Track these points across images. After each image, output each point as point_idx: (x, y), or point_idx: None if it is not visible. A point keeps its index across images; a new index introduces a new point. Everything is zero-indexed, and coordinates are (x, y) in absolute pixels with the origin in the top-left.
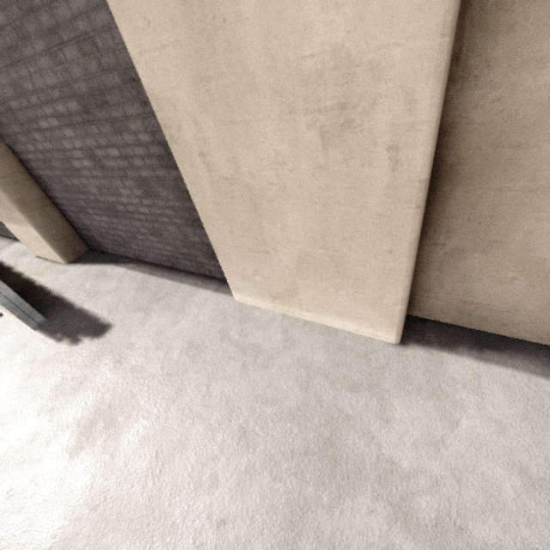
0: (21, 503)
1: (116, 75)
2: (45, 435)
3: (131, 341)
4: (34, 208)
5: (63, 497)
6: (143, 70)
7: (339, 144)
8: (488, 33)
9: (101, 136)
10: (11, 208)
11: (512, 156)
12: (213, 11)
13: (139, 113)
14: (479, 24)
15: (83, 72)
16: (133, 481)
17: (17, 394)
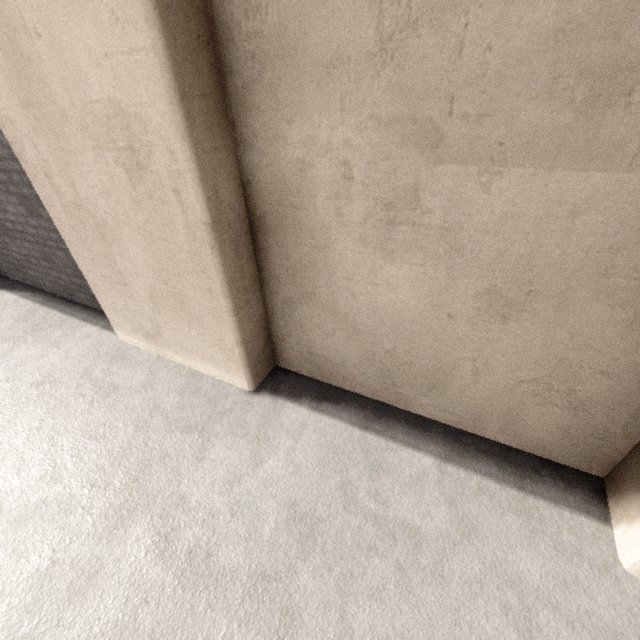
0: None
1: None
2: None
3: None
4: None
5: None
6: None
7: (141, 182)
8: (246, 110)
9: None
10: None
11: (295, 215)
12: (20, 48)
13: None
14: (238, 101)
15: None
16: None
17: None
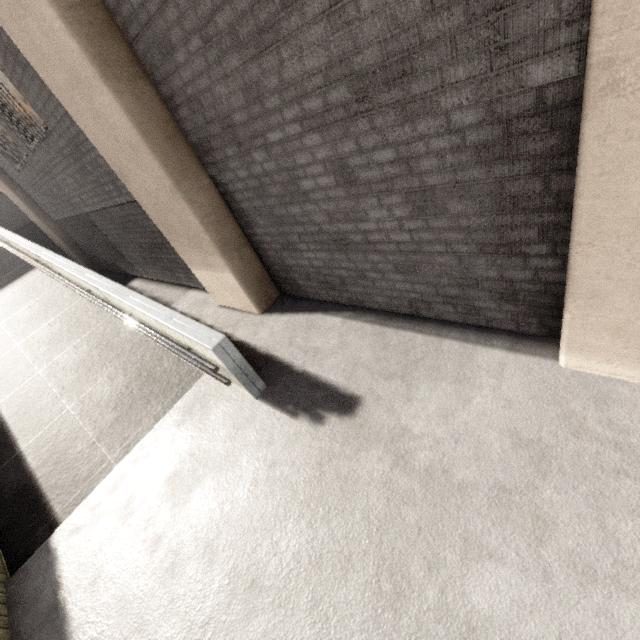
0: None
1: (458, 10)
2: (337, 561)
3: (402, 424)
4: (233, 249)
5: None
6: None
7: None
8: None
9: (372, 133)
10: (211, 252)
11: None
12: None
13: (478, 72)
14: None
15: (384, 28)
16: None
17: (269, 487)
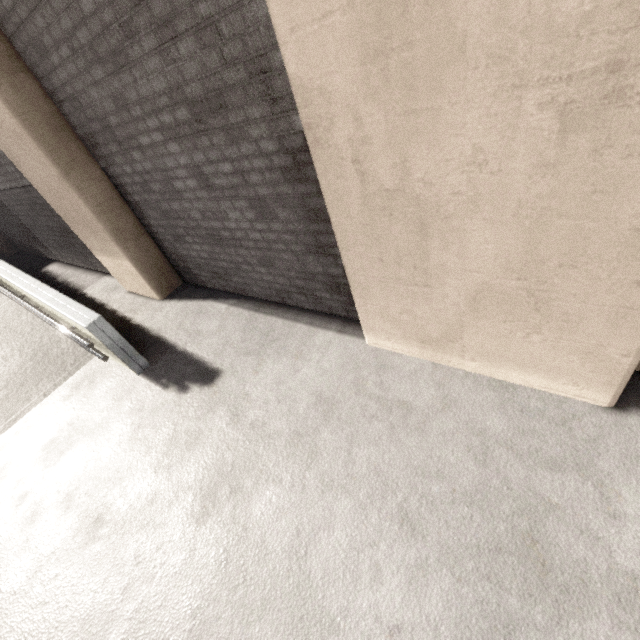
0: (151, 572)
1: (241, 68)
2: (166, 496)
3: (246, 391)
4: (129, 238)
5: (195, 571)
6: (291, 53)
7: (592, 127)
8: None
9: (213, 148)
10: (106, 239)
11: None
12: None
13: (265, 114)
14: None
15: (199, 70)
16: (274, 562)
17: (130, 446)
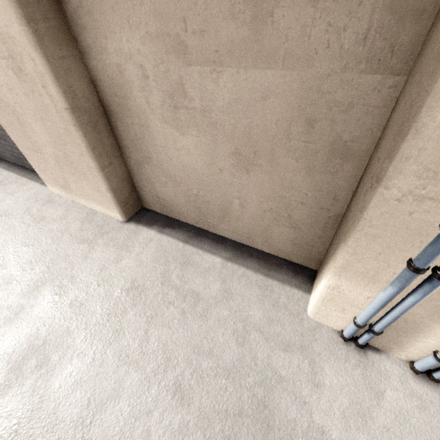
0: None
1: None
2: None
3: None
4: None
5: None
6: None
7: (25, 81)
8: (80, 29)
9: None
10: None
11: (125, 104)
12: None
13: None
14: (74, 23)
15: None
16: None
17: None
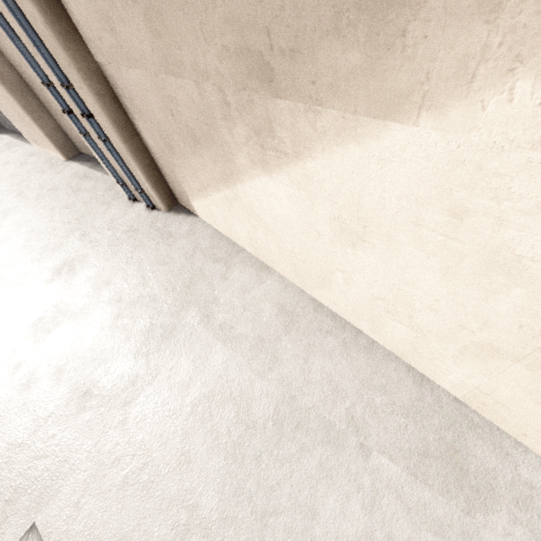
0: None
1: None
2: None
3: None
4: None
5: None
6: None
7: None
8: None
9: None
10: None
11: (28, 77)
12: None
13: None
14: None
15: None
16: None
17: None
